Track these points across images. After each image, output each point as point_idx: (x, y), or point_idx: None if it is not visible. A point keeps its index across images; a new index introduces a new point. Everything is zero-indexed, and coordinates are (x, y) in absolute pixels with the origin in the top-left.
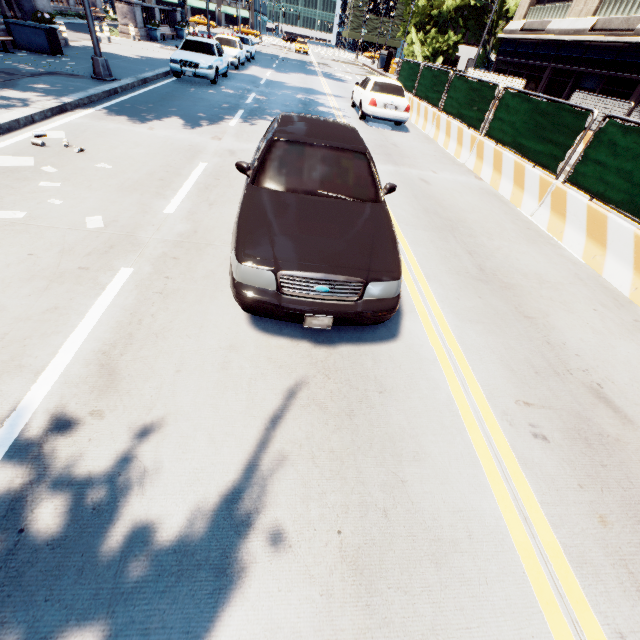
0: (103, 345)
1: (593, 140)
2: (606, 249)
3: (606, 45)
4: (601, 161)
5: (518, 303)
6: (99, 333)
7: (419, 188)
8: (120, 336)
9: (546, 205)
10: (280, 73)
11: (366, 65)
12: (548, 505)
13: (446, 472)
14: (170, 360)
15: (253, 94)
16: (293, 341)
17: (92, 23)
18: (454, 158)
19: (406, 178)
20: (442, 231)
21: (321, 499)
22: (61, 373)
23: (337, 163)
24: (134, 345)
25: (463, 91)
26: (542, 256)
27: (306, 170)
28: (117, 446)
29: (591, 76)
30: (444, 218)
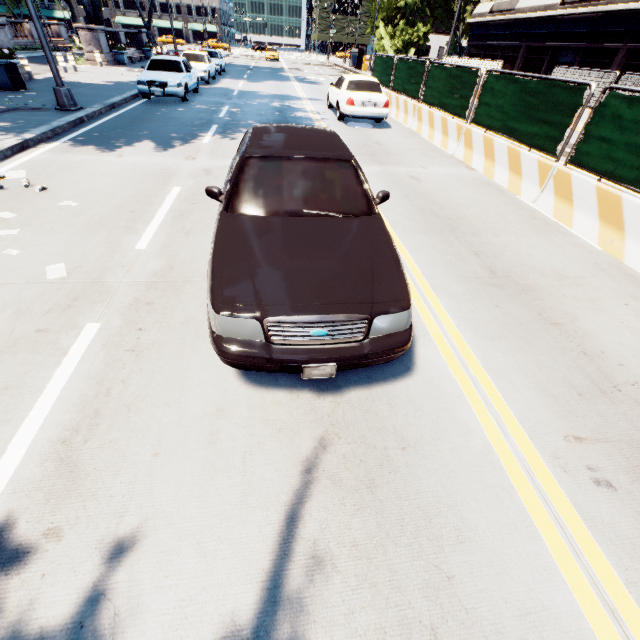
0: (63, 431)
1: (594, 116)
2: (624, 233)
3: (579, 17)
4: (606, 137)
5: (541, 308)
6: (58, 415)
7: (410, 187)
8: (84, 415)
9: (549, 190)
10: (252, 83)
11: (338, 65)
12: (636, 585)
13: (500, 554)
14: (145, 440)
15: (226, 107)
16: (292, 393)
17: (49, 53)
18: (441, 150)
19: (395, 177)
20: (442, 232)
21: (348, 623)
22: (9, 479)
23: (320, 176)
24: (101, 425)
25: (442, 79)
26: (554, 248)
27: (286, 188)
28: (78, 580)
29: (567, 50)
30: (442, 217)
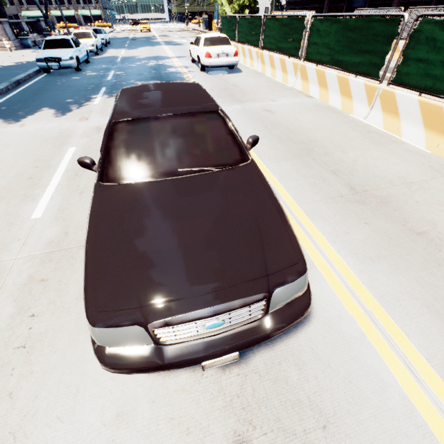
0: None
1: (410, 41)
2: None
3: None
4: (423, 58)
5: (402, 218)
6: None
7: (266, 119)
8: None
9: (377, 107)
10: (132, 50)
11: (195, 29)
12: None
13: None
14: None
15: (112, 71)
16: (195, 371)
17: None
18: (283, 84)
19: (253, 112)
20: (301, 156)
21: None
22: None
23: (190, 131)
24: None
25: (276, 28)
26: (394, 156)
27: (158, 148)
28: None
29: None
30: (298, 142)
